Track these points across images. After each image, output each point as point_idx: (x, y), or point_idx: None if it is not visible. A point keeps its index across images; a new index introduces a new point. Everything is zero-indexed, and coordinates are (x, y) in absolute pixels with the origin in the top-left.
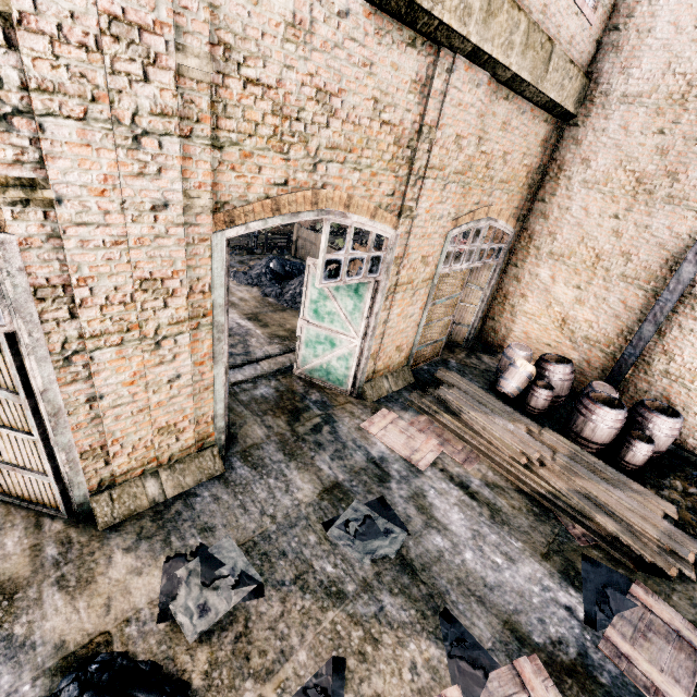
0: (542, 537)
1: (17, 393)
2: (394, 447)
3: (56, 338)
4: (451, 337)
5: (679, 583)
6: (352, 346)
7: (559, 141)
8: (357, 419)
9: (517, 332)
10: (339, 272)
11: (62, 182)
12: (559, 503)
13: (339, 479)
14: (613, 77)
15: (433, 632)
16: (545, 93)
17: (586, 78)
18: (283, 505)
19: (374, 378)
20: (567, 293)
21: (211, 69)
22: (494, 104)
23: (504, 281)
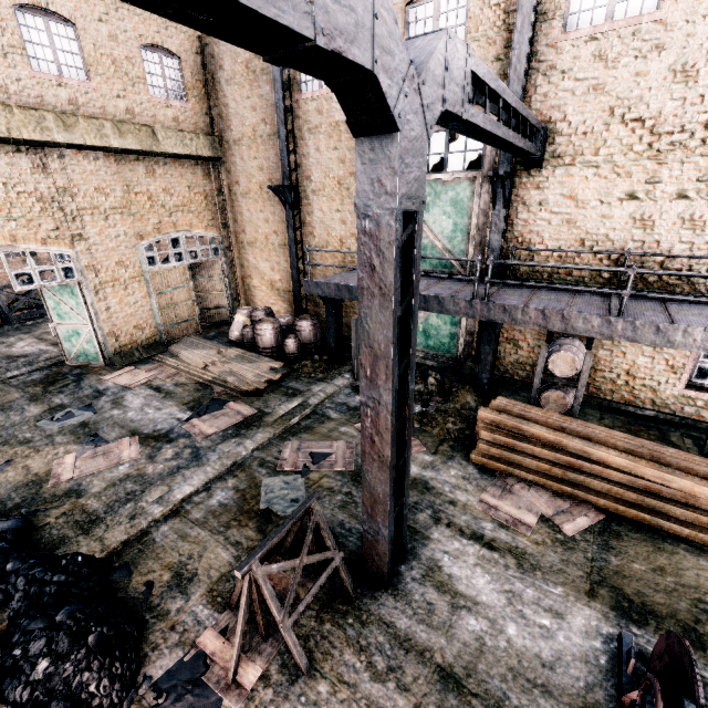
0: (192, 397)
1: None
2: (120, 382)
3: None
4: (220, 319)
5: (266, 396)
6: (90, 331)
7: (222, 173)
8: (102, 376)
9: (257, 302)
10: (33, 281)
11: None
12: (217, 381)
13: (64, 403)
14: (226, 132)
15: (80, 442)
16: (165, 152)
17: (211, 136)
18: (14, 420)
19: (123, 351)
20: (265, 266)
21: None
22: (127, 165)
23: (238, 270)
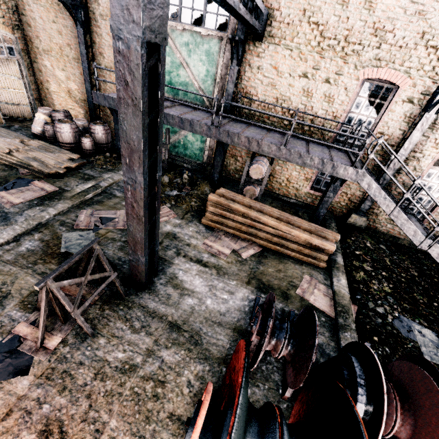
0: None
1: None
2: None
3: None
4: (23, 115)
5: (66, 179)
6: None
7: None
8: None
9: (57, 105)
10: None
11: None
12: (22, 165)
13: None
14: None
15: None
16: None
17: None
18: None
19: None
20: (62, 74)
21: None
22: None
23: (36, 73)
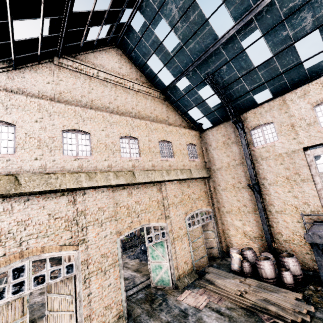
0: None
1: (72, 295)
2: (190, 303)
3: (83, 275)
4: (212, 254)
5: None
6: (167, 266)
7: (210, 182)
8: (176, 297)
9: (234, 243)
10: (152, 240)
11: (89, 237)
12: (256, 307)
13: (168, 320)
14: (212, 166)
15: None
16: (194, 177)
17: (206, 169)
18: None
19: (180, 278)
20: (239, 223)
21: (114, 208)
22: (182, 184)
23: (220, 226)
